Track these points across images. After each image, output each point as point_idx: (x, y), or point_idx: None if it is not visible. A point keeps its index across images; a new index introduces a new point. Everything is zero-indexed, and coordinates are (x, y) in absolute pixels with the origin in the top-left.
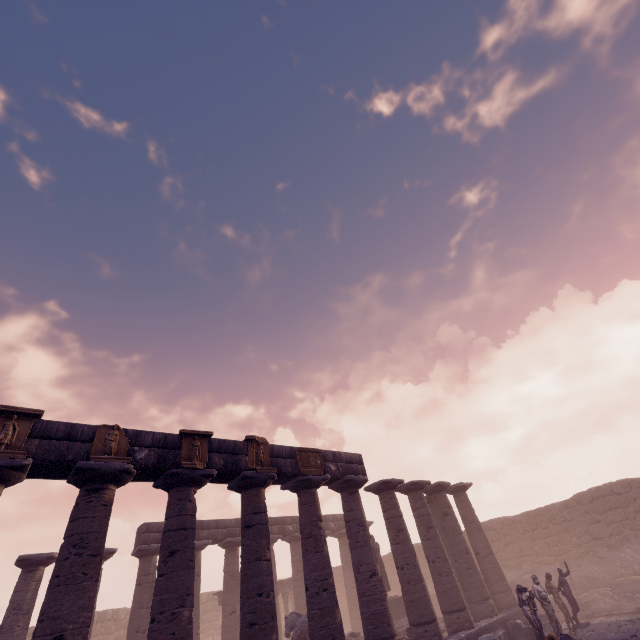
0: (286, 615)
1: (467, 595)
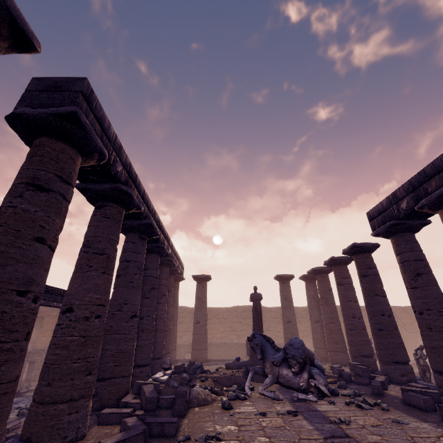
0: (253, 334)
1: (337, 346)
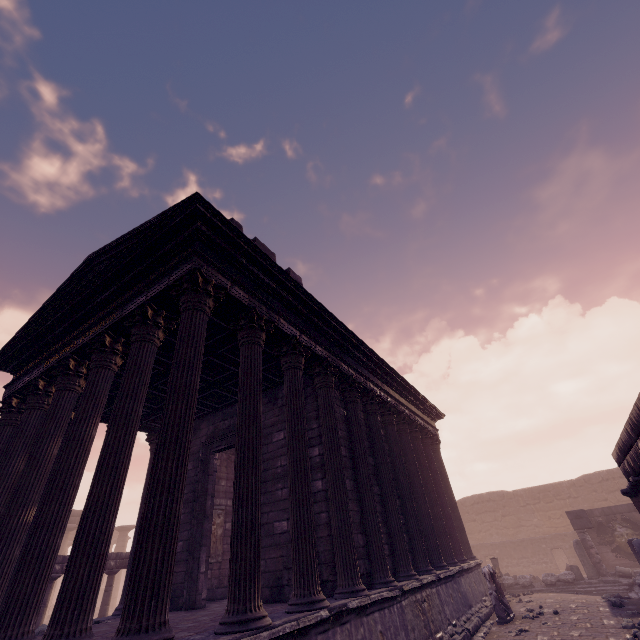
0: None
1: None
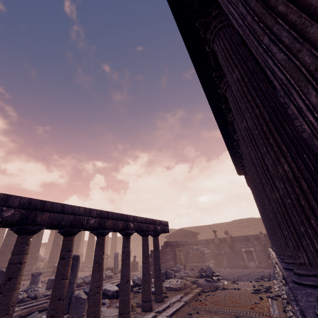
0: None
1: None
